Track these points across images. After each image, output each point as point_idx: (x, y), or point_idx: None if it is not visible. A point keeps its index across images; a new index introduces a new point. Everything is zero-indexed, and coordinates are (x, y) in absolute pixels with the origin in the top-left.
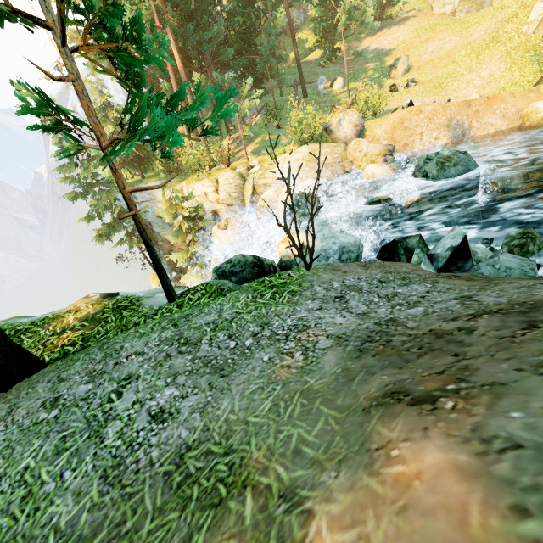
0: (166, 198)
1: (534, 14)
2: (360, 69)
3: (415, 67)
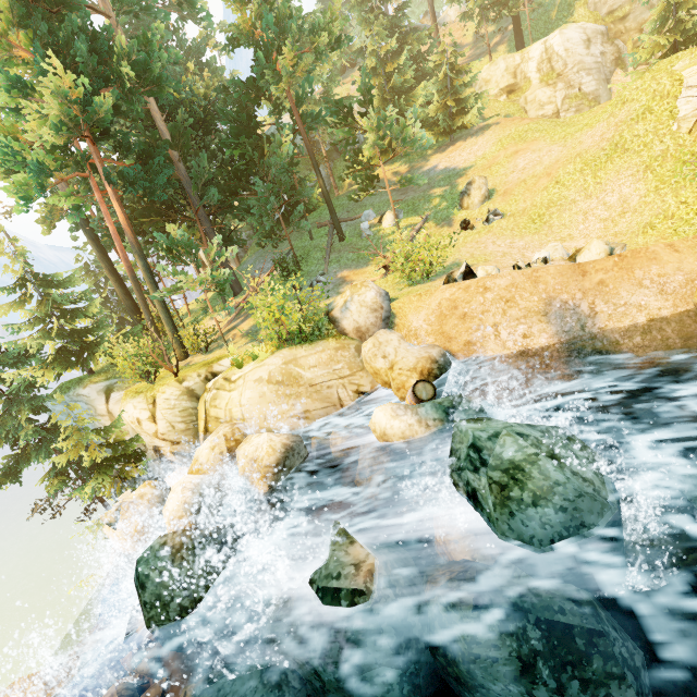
0: (111, 410)
1: (680, 106)
2: (422, 196)
3: (500, 191)
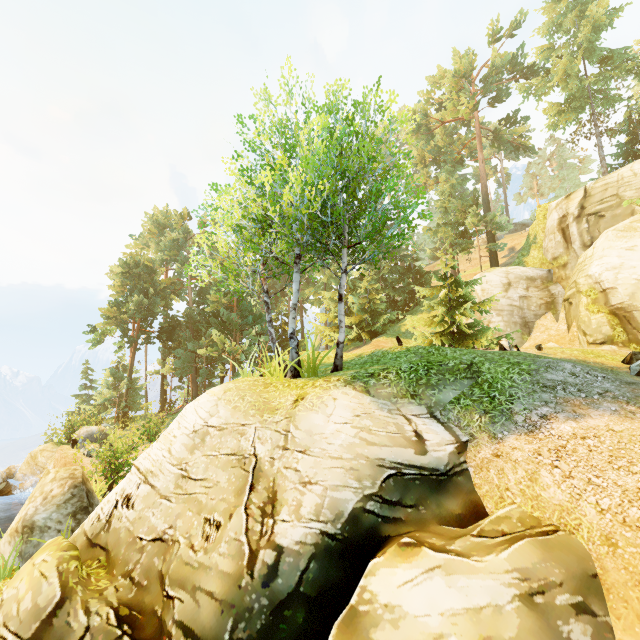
0: None
1: None
2: None
3: None
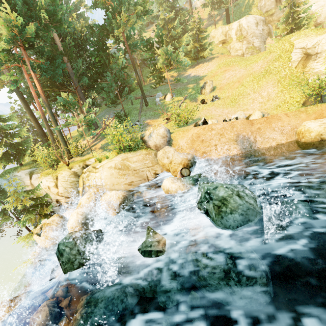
0: (32, 183)
1: (292, 56)
2: (184, 87)
3: (218, 87)
